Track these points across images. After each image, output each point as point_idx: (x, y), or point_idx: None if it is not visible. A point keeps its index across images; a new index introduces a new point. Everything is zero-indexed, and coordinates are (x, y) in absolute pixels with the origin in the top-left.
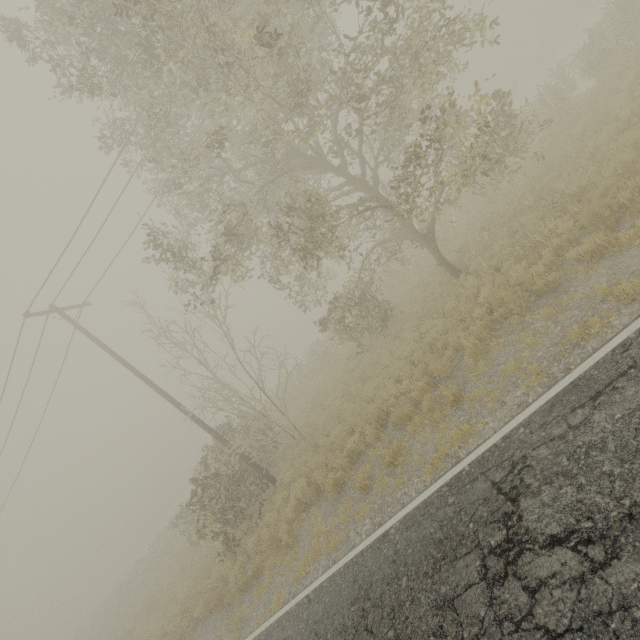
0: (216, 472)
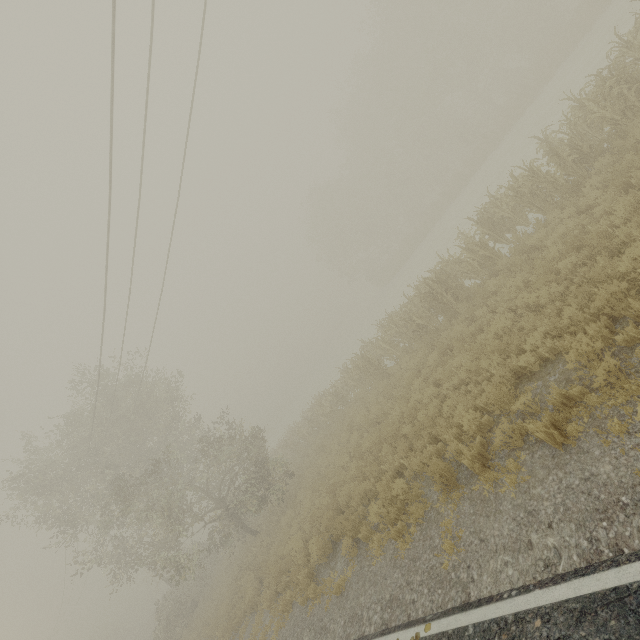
0: (164, 604)
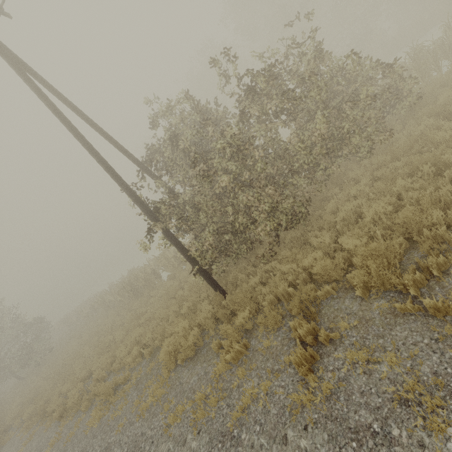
0: None
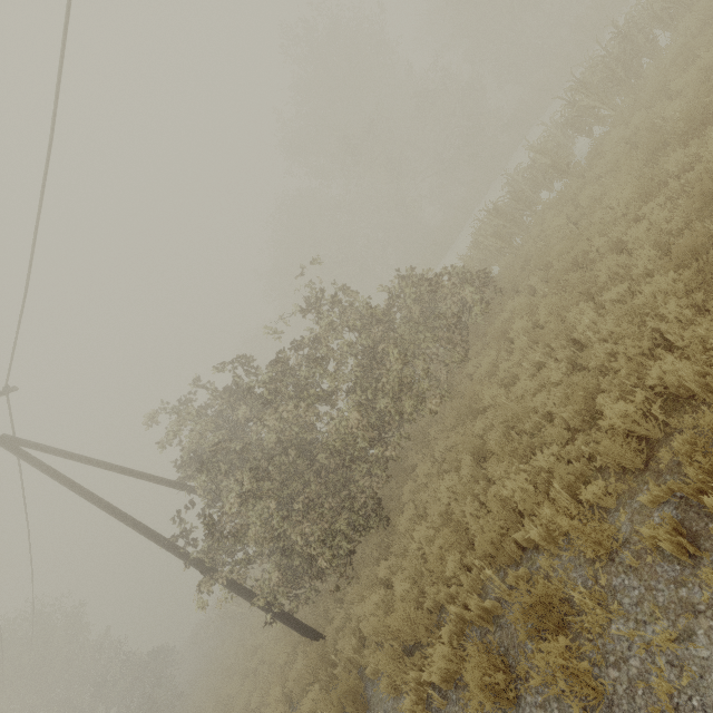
0: None
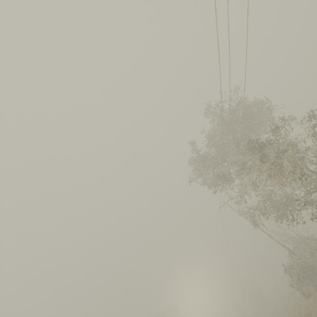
0: (291, 265)
